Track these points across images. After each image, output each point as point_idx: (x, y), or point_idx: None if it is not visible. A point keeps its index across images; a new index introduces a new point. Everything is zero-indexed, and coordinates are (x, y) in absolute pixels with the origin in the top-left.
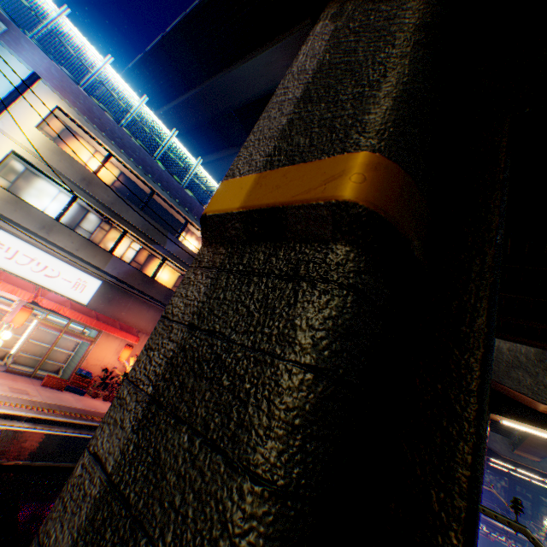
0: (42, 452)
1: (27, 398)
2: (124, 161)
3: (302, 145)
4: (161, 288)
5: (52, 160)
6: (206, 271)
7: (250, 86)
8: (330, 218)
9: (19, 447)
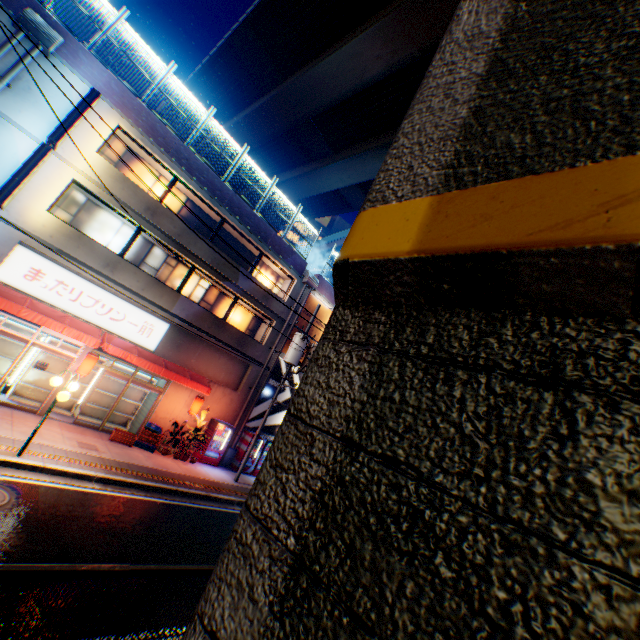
0: (114, 519)
1: (96, 455)
2: (191, 186)
3: (519, 146)
4: (233, 332)
5: (114, 188)
6: (355, 348)
7: (333, 86)
8: (628, 274)
9: (90, 512)
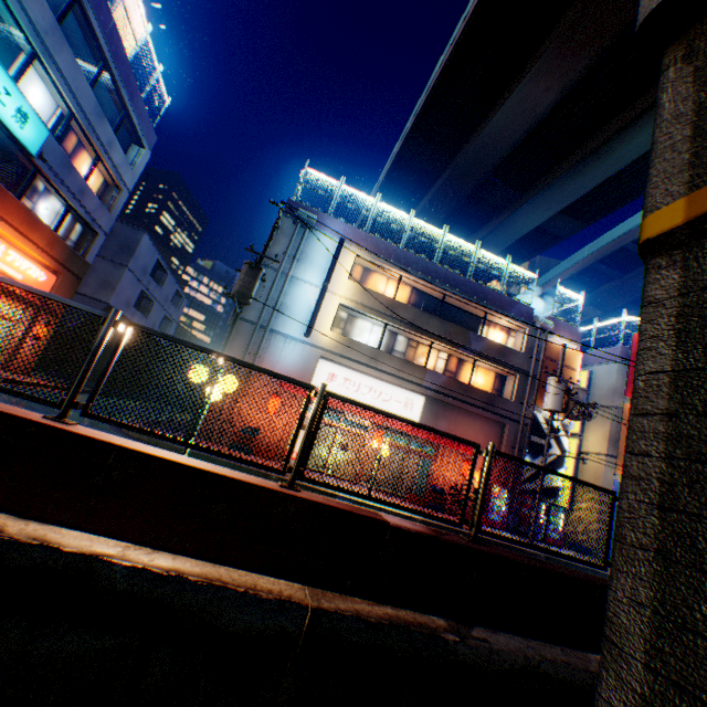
0: None
1: None
2: (411, 278)
3: None
4: (479, 393)
5: (363, 300)
6: (668, 268)
7: (505, 137)
8: None
9: None
